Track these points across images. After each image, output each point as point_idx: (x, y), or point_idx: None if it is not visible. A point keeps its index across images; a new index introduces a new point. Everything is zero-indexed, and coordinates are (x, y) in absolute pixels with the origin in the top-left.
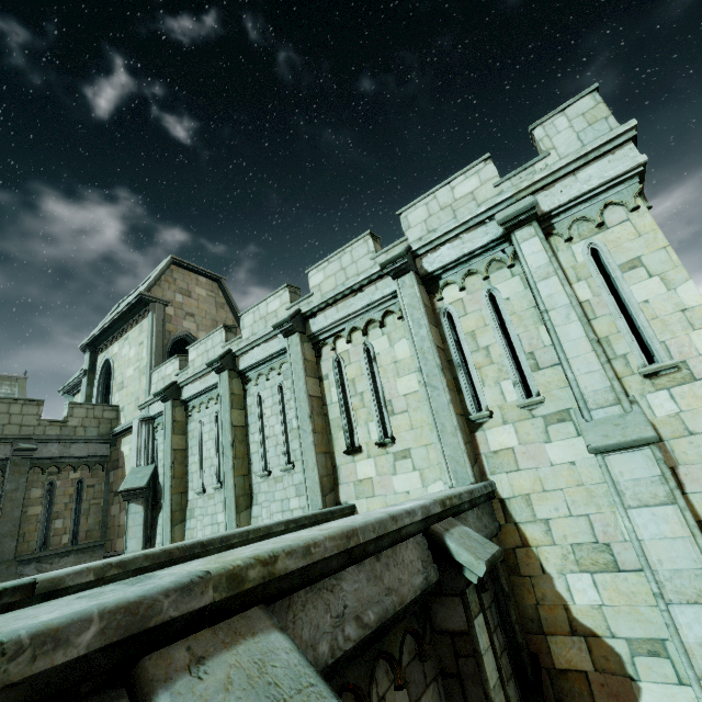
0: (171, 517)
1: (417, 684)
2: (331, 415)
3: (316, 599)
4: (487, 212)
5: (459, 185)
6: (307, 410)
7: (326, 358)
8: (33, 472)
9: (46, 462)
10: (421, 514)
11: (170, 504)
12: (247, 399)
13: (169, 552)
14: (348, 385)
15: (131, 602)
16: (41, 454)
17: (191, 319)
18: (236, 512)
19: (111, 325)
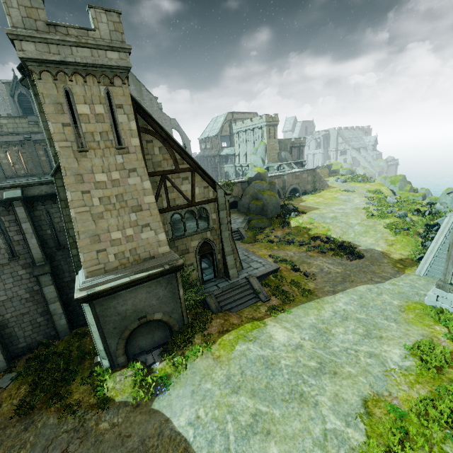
0: None
1: (5, 214)
2: None
3: None
4: None
5: None
6: None
7: None
8: (37, 145)
9: (39, 141)
10: None
11: None
12: None
13: None
14: None
15: None
16: (35, 139)
17: None
18: None
19: None
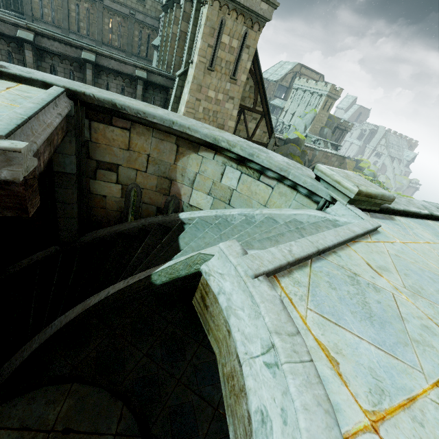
0: (158, 60)
1: (128, 86)
2: None
3: (106, 60)
4: None
5: None
6: (170, 38)
7: None
8: (136, 24)
9: (139, 22)
10: (133, 64)
11: (159, 55)
12: None
13: (116, 55)
14: None
15: (82, 44)
16: (137, 18)
17: None
18: (162, 65)
19: None
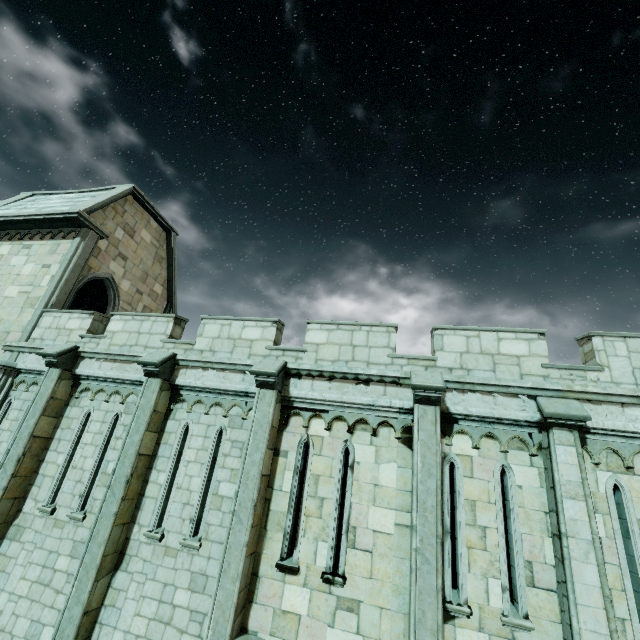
0: None
1: None
2: (275, 504)
3: None
4: (531, 389)
5: (507, 341)
6: (254, 497)
7: (292, 430)
8: None
9: None
10: None
11: None
12: (168, 422)
13: None
14: (309, 480)
15: None
16: None
17: (121, 262)
18: (94, 581)
19: (14, 221)
